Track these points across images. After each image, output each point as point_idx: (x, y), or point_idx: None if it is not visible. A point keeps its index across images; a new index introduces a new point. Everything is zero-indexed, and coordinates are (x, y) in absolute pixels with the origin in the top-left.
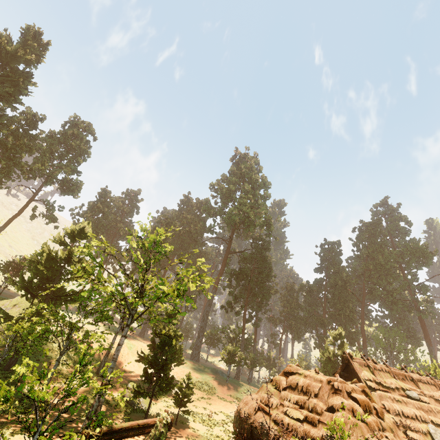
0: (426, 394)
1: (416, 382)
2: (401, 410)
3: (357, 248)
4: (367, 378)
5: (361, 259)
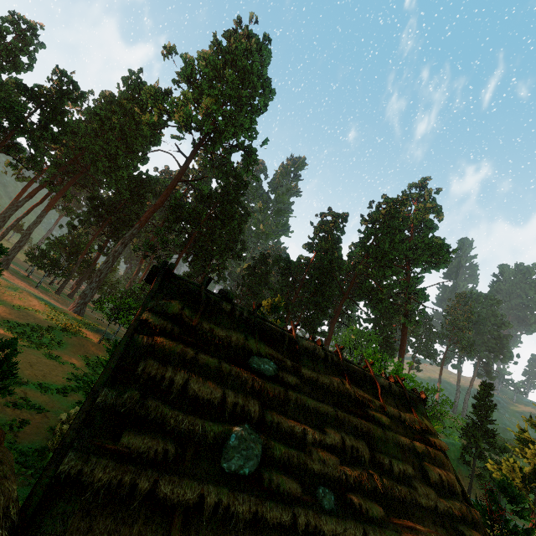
0: (302, 374)
1: (297, 351)
2: (187, 383)
3: (366, 229)
4: (161, 310)
5: (364, 241)
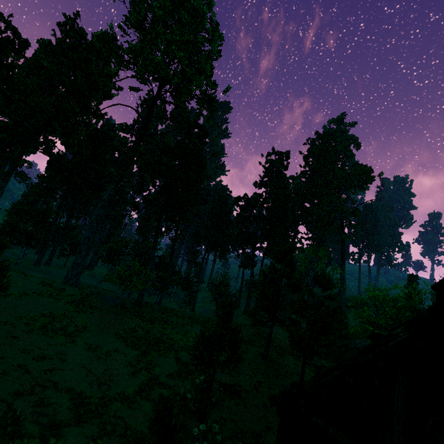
0: None
1: None
2: None
3: (306, 163)
4: None
5: (308, 175)
